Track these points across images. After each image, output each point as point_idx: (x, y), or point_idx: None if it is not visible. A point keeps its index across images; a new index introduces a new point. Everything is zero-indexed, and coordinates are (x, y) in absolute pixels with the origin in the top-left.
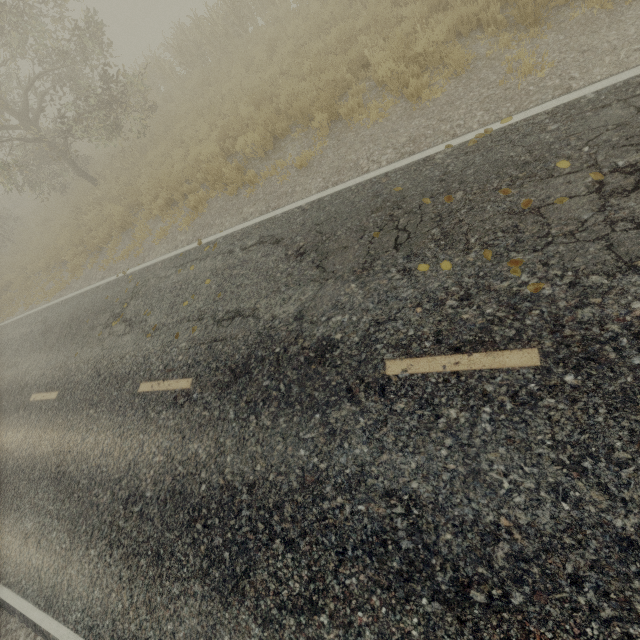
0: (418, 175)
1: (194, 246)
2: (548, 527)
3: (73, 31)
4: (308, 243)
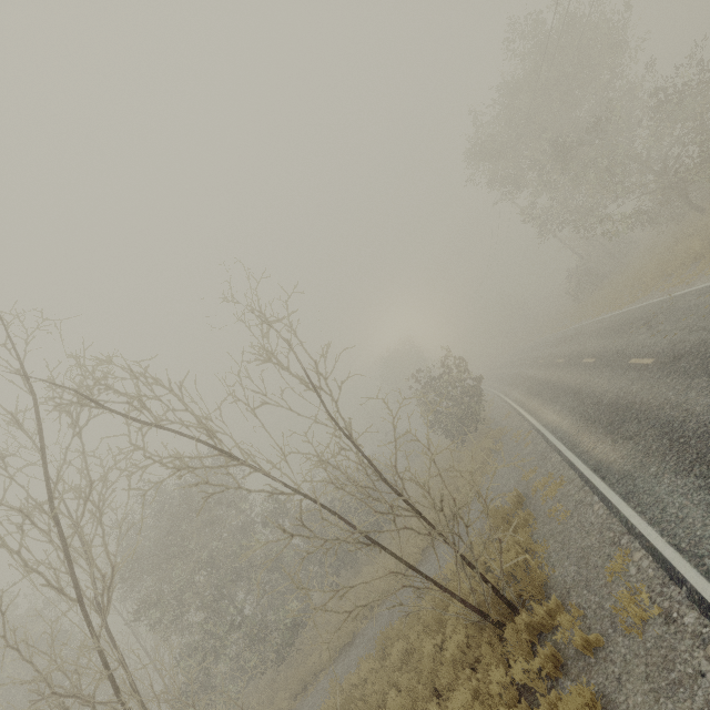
0: None
1: None
2: None
3: None
4: None
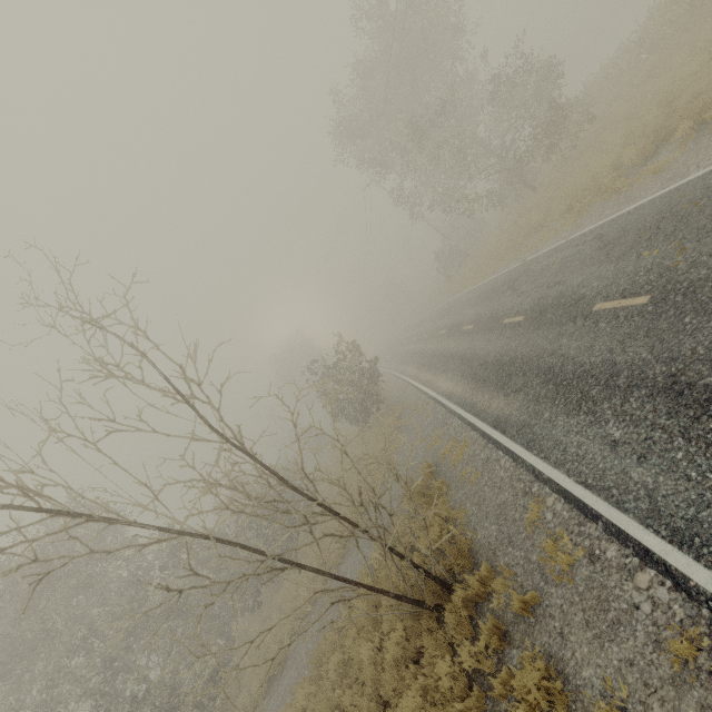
0: (700, 183)
1: (563, 242)
2: (598, 362)
3: (540, 84)
4: (613, 238)
